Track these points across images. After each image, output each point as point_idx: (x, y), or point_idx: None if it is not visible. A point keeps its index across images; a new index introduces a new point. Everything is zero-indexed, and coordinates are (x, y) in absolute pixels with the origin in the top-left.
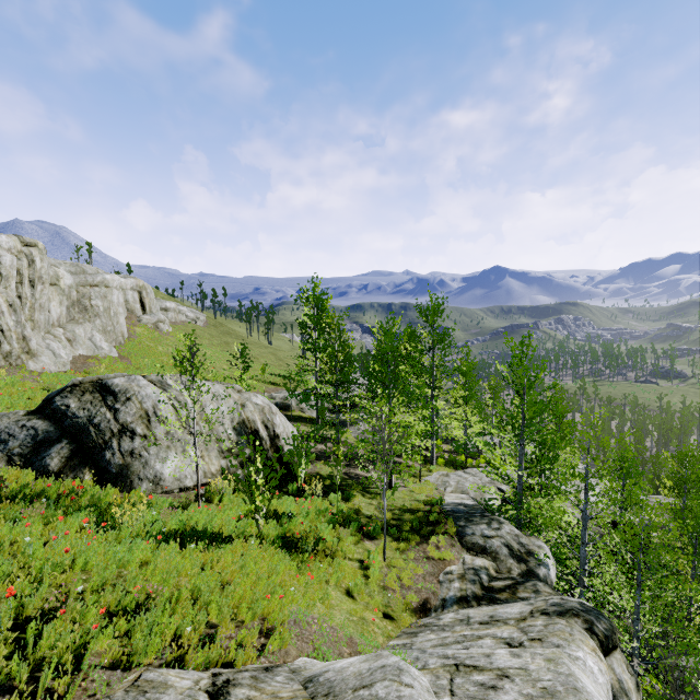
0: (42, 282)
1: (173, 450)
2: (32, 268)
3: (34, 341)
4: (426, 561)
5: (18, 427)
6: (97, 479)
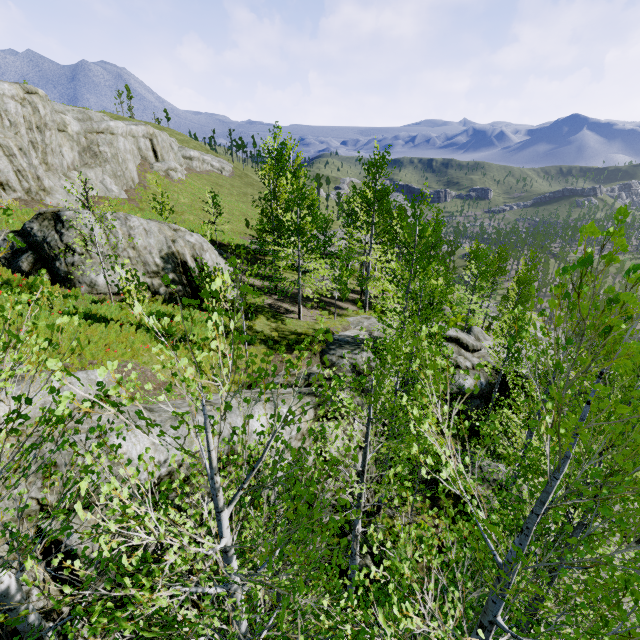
0: (49, 129)
1: (105, 266)
2: (36, 115)
3: (47, 181)
4: (278, 363)
5: (1, 240)
6: (54, 279)
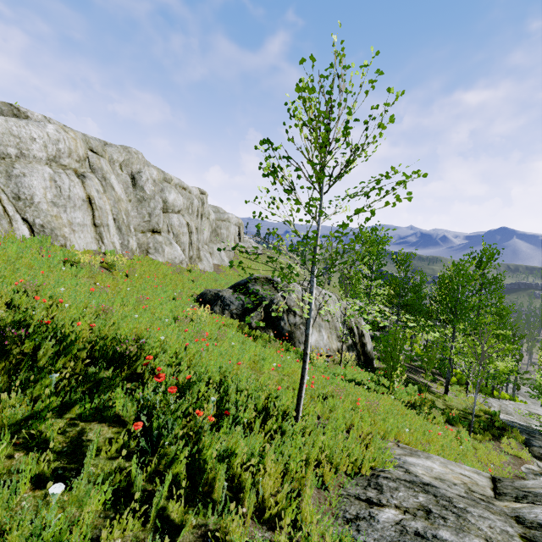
0: (204, 216)
1: (314, 328)
2: (202, 207)
3: (202, 251)
4: (504, 454)
5: (234, 298)
6: (275, 337)
